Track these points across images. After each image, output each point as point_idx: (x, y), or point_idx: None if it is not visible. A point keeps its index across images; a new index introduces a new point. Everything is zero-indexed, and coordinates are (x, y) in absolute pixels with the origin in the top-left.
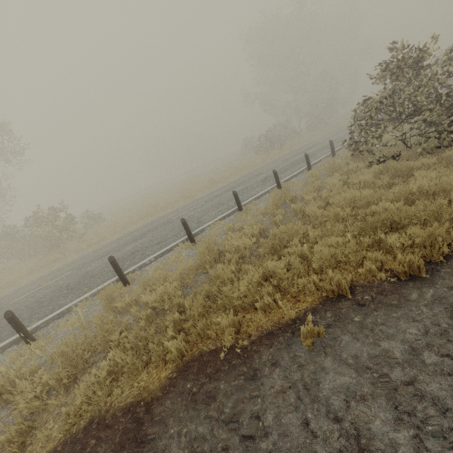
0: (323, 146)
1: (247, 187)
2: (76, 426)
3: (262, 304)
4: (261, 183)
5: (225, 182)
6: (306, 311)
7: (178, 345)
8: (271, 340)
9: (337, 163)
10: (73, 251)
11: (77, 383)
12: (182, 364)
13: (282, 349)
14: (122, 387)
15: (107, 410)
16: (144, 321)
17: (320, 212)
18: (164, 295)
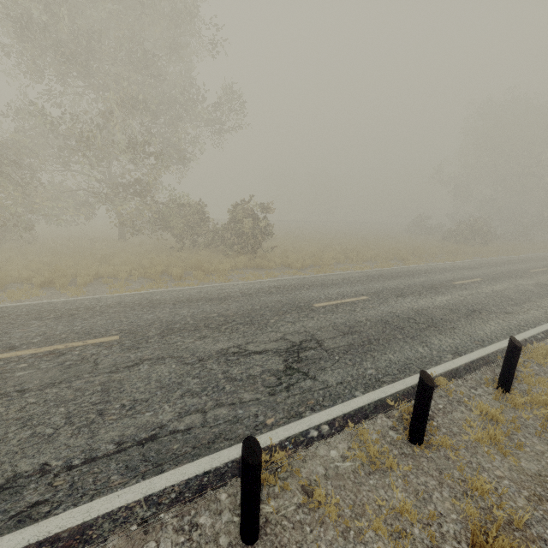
0: None
1: None
2: None
3: None
4: None
5: (450, 260)
6: None
7: None
8: None
9: None
10: (279, 264)
11: None
12: None
13: None
14: None
15: None
16: None
17: None
18: None
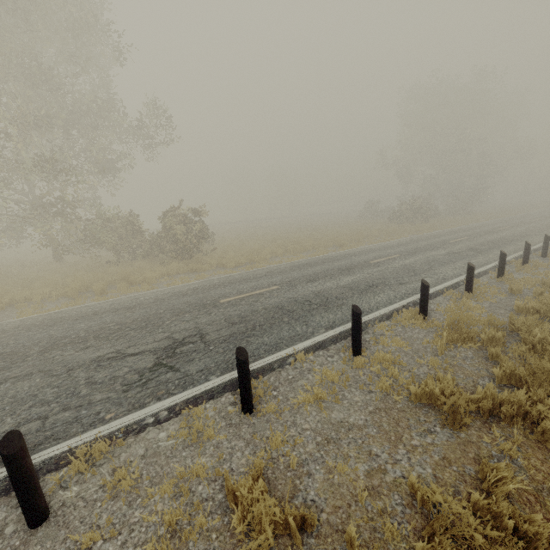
0: (517, 233)
1: (457, 253)
2: None
3: None
4: (476, 253)
5: (385, 240)
6: None
7: None
8: None
9: None
10: (214, 266)
11: None
12: None
13: None
14: None
15: None
16: None
17: None
18: None
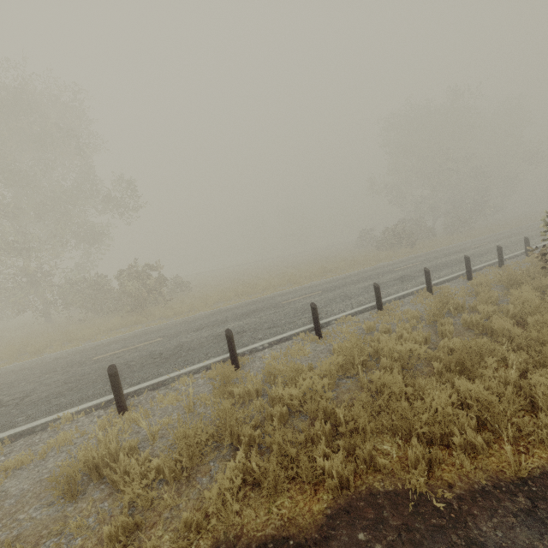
0: (479, 252)
1: (379, 284)
2: (194, 546)
3: (461, 442)
4: (399, 282)
5: (341, 273)
6: (543, 471)
7: (340, 467)
8: (493, 503)
9: (519, 274)
10: (157, 317)
11: (191, 482)
12: (344, 500)
13: (521, 523)
14: (254, 508)
15: (237, 535)
16: (277, 421)
17: (519, 331)
18: (308, 392)
